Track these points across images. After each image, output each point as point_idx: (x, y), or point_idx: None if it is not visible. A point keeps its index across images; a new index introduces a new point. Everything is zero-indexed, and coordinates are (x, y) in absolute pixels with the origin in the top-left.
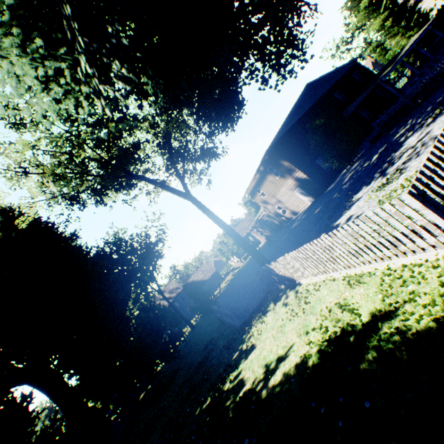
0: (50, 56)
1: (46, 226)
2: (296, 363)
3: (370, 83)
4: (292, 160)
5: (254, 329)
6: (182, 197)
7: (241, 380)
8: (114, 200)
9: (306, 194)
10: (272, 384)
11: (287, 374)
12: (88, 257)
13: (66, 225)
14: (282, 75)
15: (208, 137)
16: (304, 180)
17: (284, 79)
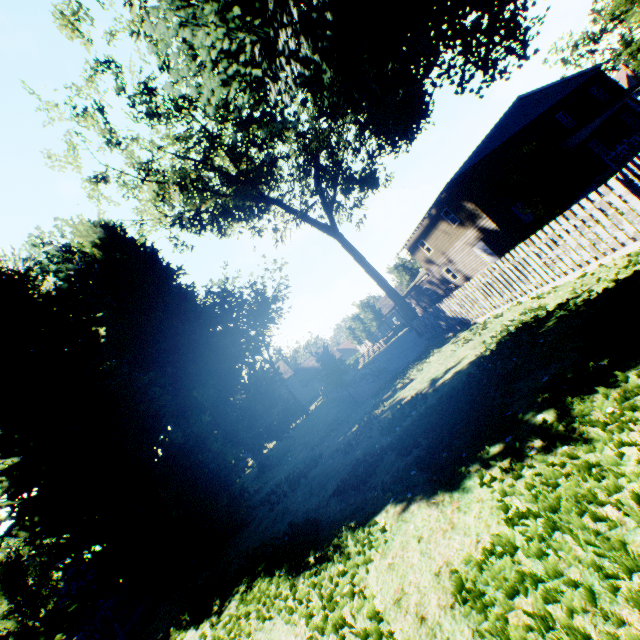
0: (244, 28)
1: (153, 252)
2: (470, 361)
3: (615, 103)
4: (479, 202)
5: (412, 371)
6: (326, 233)
7: (400, 399)
8: (230, 235)
9: (491, 253)
10: (440, 382)
11: (459, 370)
12: (195, 299)
13: (183, 249)
14: (490, 75)
15: (371, 157)
16: (491, 232)
17: (492, 81)
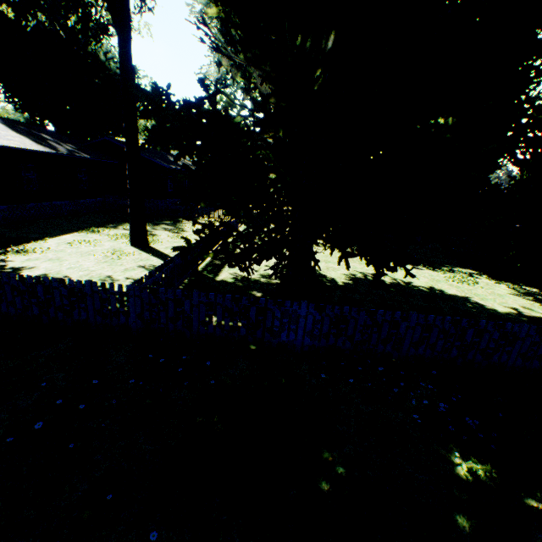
0: None
1: None
2: None
3: None
4: None
5: None
6: None
7: None
8: None
9: None
10: None
11: None
12: None
13: None
14: None
15: None
16: None
17: None
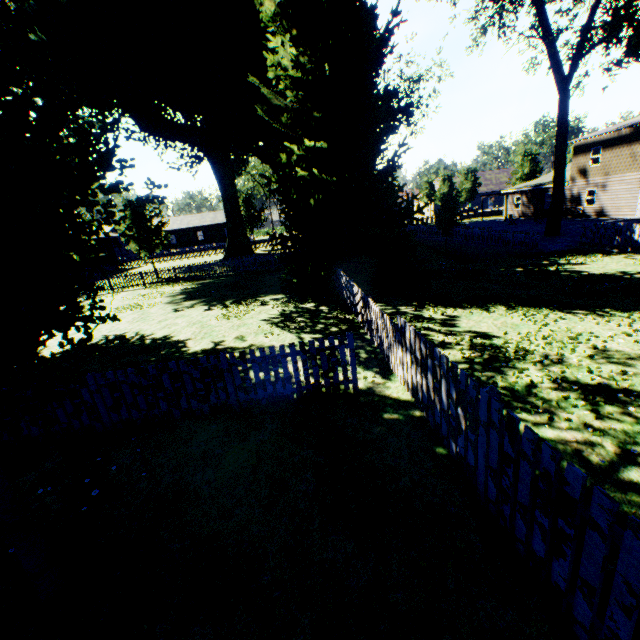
0: None
1: None
2: None
3: None
4: None
5: (576, 258)
6: (557, 81)
7: (579, 270)
8: None
9: None
10: (639, 276)
11: None
12: None
13: None
14: None
15: None
16: None
17: None
